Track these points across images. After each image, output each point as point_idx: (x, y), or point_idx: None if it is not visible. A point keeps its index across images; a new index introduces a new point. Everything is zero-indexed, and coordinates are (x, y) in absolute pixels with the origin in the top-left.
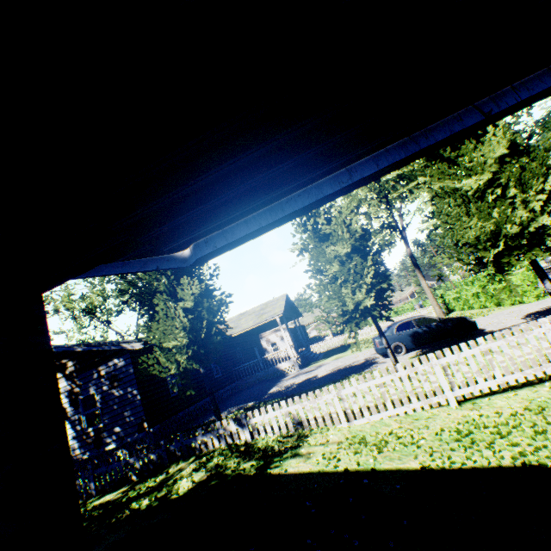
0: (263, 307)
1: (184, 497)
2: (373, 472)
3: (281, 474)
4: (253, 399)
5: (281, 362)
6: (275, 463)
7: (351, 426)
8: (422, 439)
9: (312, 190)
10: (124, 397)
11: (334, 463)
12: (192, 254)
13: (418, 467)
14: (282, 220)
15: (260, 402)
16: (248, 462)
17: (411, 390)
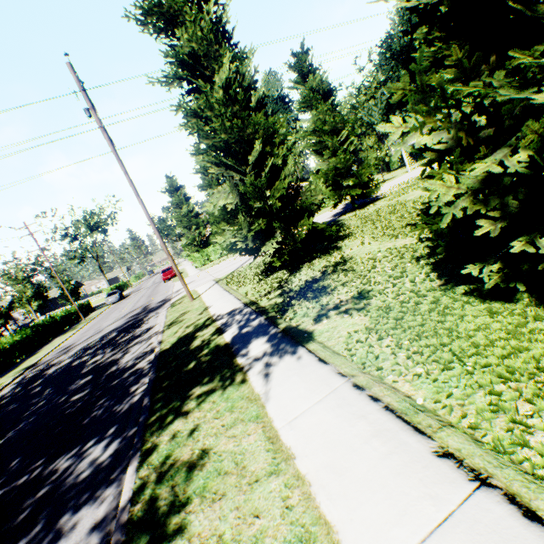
0: None
1: None
2: None
3: None
4: None
5: (6, 332)
6: None
7: None
8: None
9: None
10: None
11: None
12: None
13: None
14: None
15: None
16: None
17: None
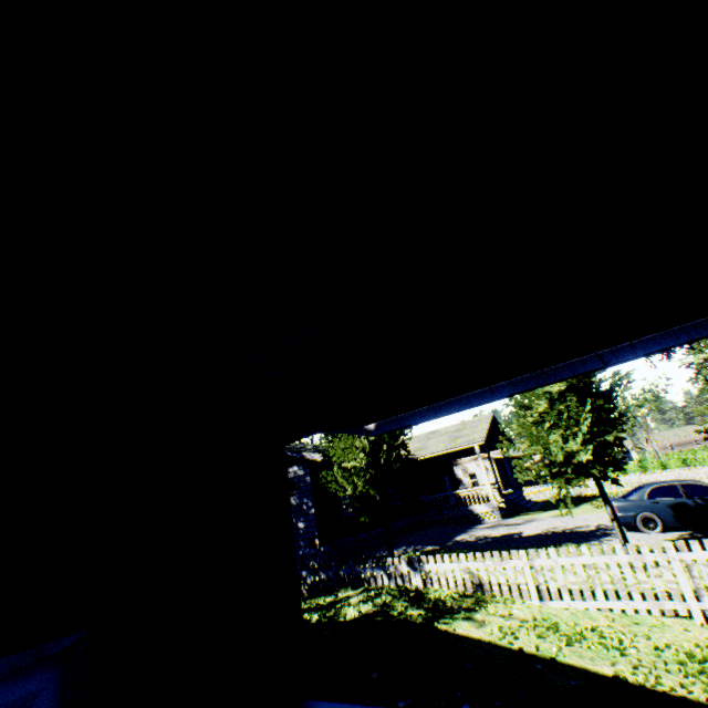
0: (458, 428)
1: (350, 622)
2: (551, 661)
3: (447, 631)
4: (434, 542)
5: (477, 504)
6: (444, 619)
7: (544, 606)
8: (633, 648)
9: (463, 399)
10: (299, 507)
11: (510, 639)
12: (375, 429)
13: (611, 674)
14: (440, 416)
15: (441, 548)
16: (416, 610)
17: (634, 583)
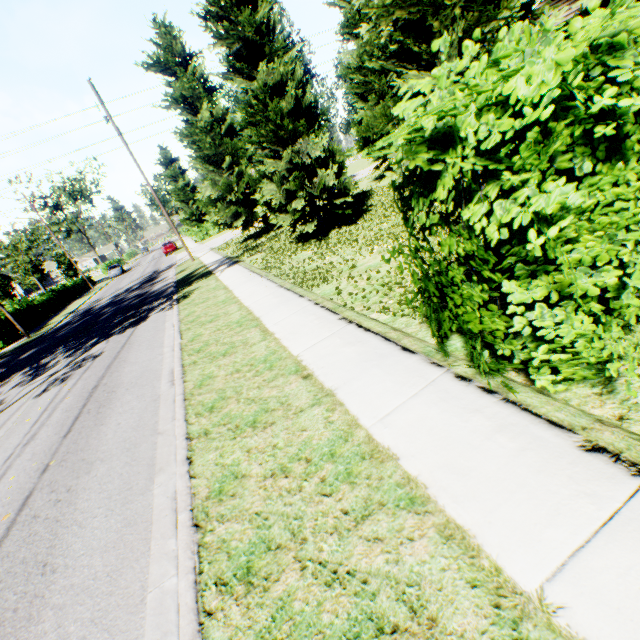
0: None
1: None
2: None
3: None
4: None
5: None
6: None
7: None
8: None
9: None
10: None
11: None
12: None
13: None
14: None
15: None
16: None
17: None
